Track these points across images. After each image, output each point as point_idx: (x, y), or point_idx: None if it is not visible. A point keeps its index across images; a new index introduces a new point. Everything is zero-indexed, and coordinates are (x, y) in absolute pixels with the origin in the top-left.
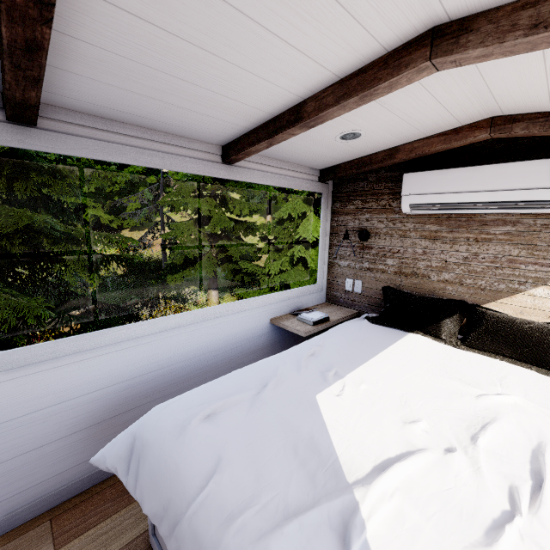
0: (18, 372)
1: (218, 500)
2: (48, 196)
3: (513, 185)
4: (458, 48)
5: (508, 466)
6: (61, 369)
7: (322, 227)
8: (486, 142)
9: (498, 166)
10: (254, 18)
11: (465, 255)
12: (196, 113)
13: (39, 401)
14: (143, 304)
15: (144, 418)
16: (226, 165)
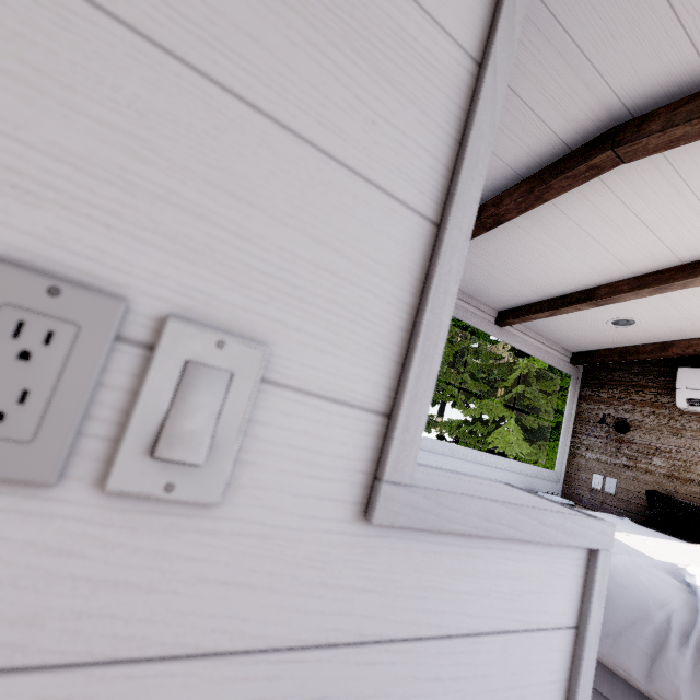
0: None
1: None
2: None
3: None
4: None
5: None
6: None
7: (568, 409)
8: None
9: None
10: (594, 237)
11: None
12: (503, 283)
13: None
14: None
15: None
16: (498, 326)
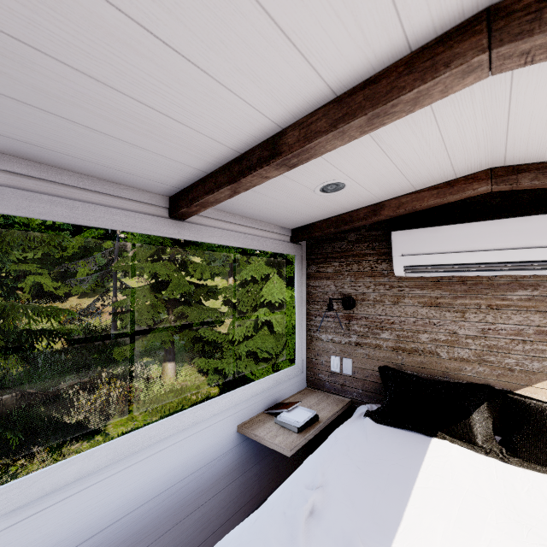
0: None
1: None
2: None
3: (531, 242)
4: (543, 25)
5: None
6: None
7: (298, 294)
8: (480, 197)
9: (506, 221)
10: None
11: (479, 326)
12: (123, 142)
13: None
14: (79, 387)
15: None
16: (175, 220)
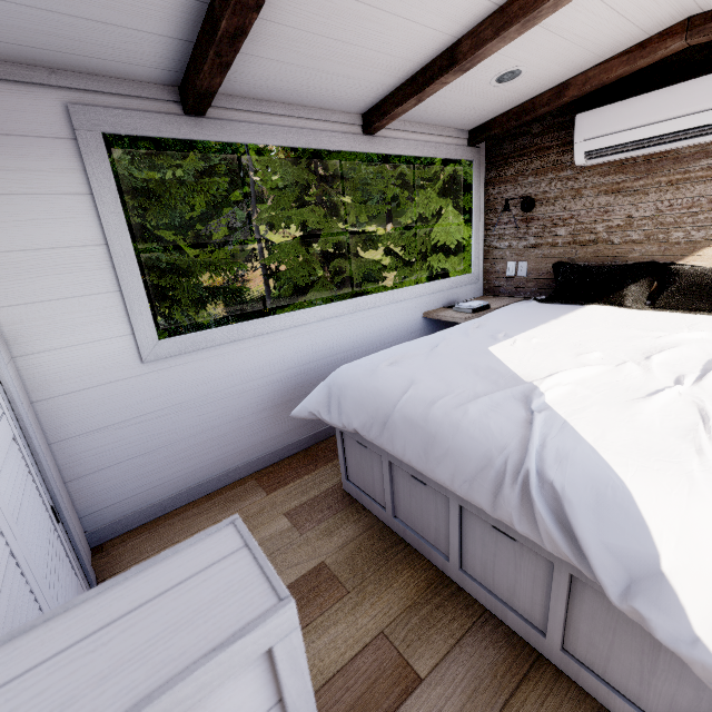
0: (216, 351)
1: (420, 397)
2: (142, 224)
3: None
4: None
5: (679, 368)
6: (246, 351)
7: (475, 203)
8: (684, 53)
9: (696, 81)
10: None
11: (656, 205)
12: (344, 76)
13: (233, 378)
14: None
15: (334, 373)
16: (367, 136)
